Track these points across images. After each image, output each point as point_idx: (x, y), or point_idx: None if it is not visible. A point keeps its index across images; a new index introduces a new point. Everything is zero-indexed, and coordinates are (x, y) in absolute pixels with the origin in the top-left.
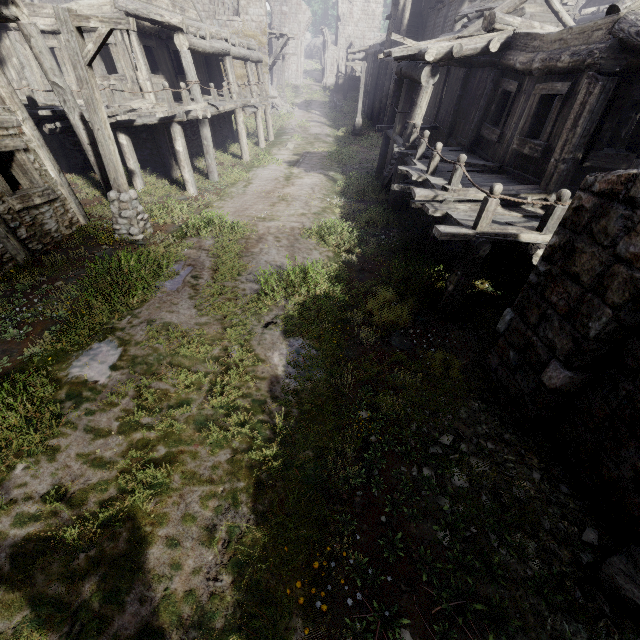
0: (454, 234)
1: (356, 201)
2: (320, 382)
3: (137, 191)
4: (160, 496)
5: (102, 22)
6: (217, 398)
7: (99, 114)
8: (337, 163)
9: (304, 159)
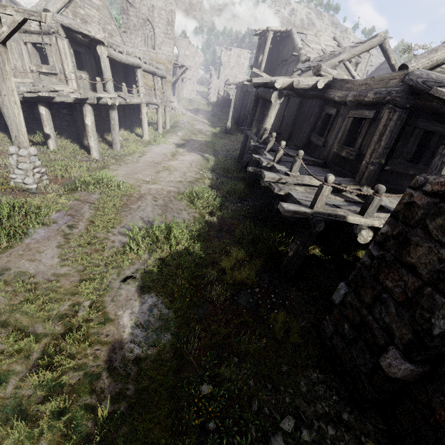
0: (296, 211)
1: (222, 176)
2: (165, 348)
3: (48, 150)
4: None
5: (17, 11)
6: (39, 374)
7: (7, 83)
8: (211, 149)
9: (188, 143)
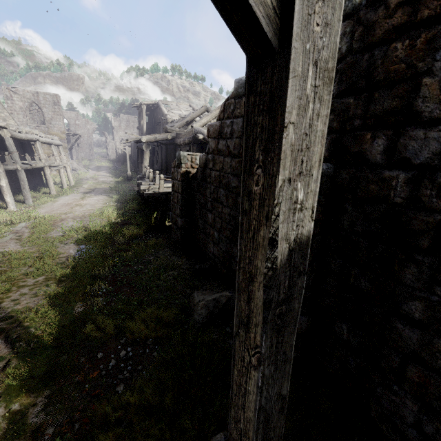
0: (150, 193)
1: (125, 203)
2: (94, 254)
3: None
4: (5, 293)
5: None
6: (37, 264)
7: None
8: (115, 191)
9: (94, 191)
